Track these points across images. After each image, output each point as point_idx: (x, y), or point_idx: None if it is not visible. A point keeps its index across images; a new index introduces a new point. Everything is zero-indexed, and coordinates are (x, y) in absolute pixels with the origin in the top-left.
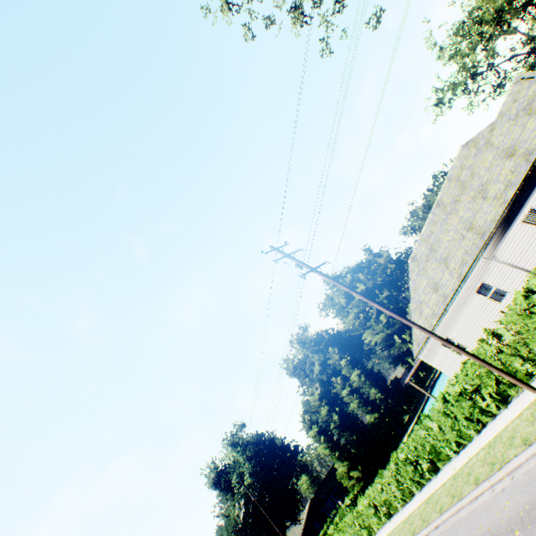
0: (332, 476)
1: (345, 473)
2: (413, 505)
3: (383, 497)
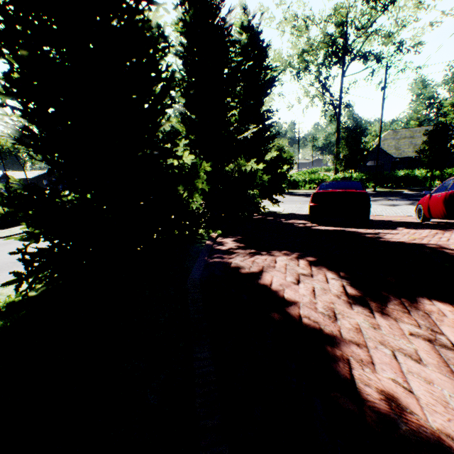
0: None
1: None
2: None
3: None
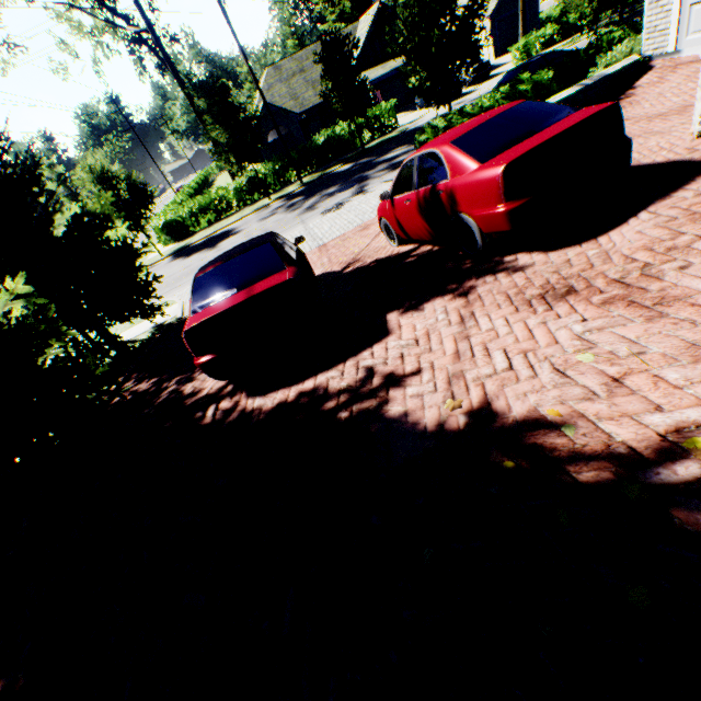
0: None
1: None
2: None
3: None
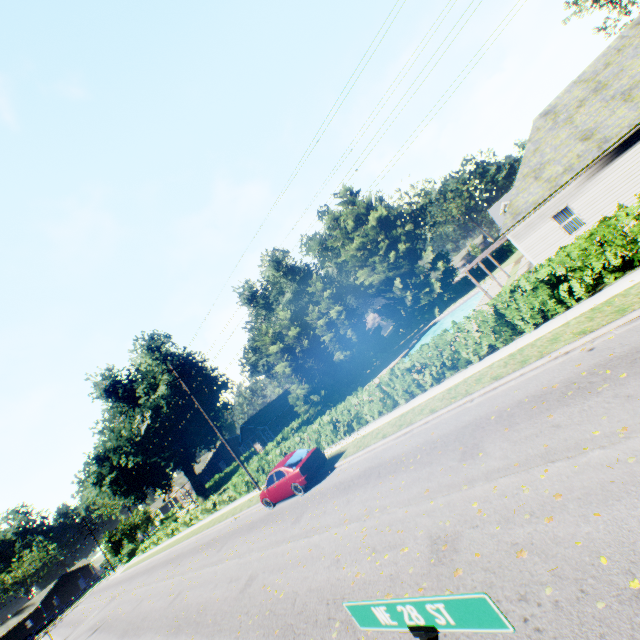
0: (270, 410)
1: (302, 397)
2: (526, 340)
3: (448, 352)
